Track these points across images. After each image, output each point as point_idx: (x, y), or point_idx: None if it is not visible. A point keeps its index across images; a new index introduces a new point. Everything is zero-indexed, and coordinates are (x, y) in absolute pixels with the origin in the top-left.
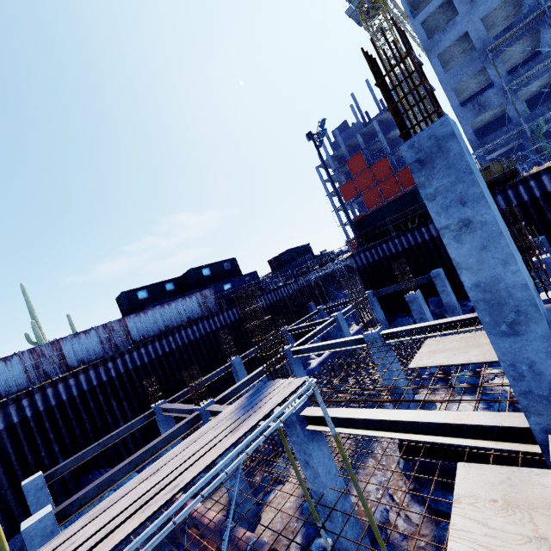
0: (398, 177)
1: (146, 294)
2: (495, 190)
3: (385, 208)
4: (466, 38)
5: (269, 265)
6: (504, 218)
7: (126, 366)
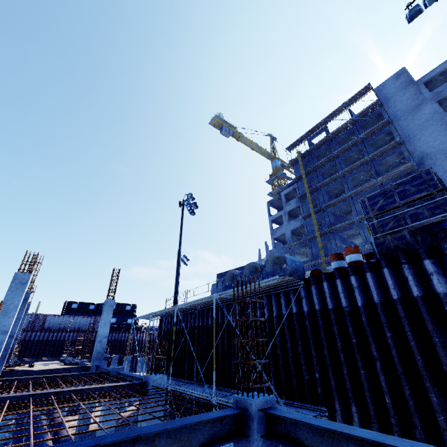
0: None
1: (77, 306)
2: None
3: None
4: (292, 234)
5: None
6: None
7: (26, 337)
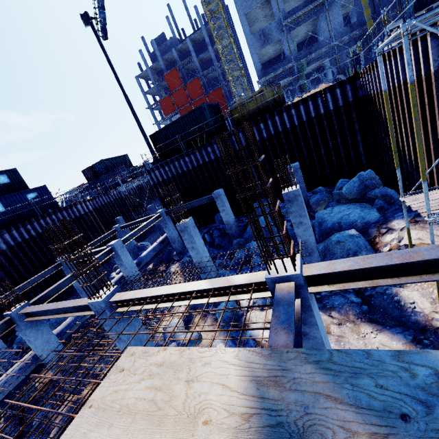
0: (208, 99)
1: None
2: (266, 115)
3: (177, 123)
4: None
5: (84, 175)
6: (272, 143)
7: None
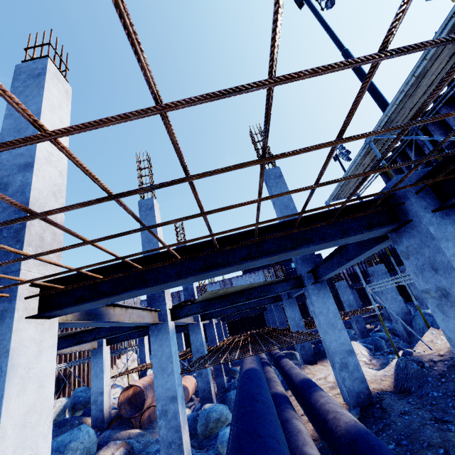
0: None
1: None
2: None
3: None
4: None
5: None
6: None
7: None
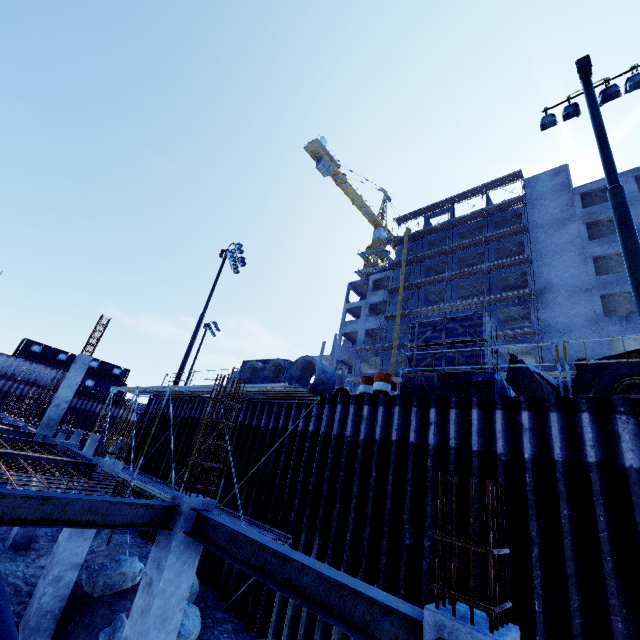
0: None
1: (41, 350)
2: None
3: None
4: (368, 335)
5: None
6: None
7: None
